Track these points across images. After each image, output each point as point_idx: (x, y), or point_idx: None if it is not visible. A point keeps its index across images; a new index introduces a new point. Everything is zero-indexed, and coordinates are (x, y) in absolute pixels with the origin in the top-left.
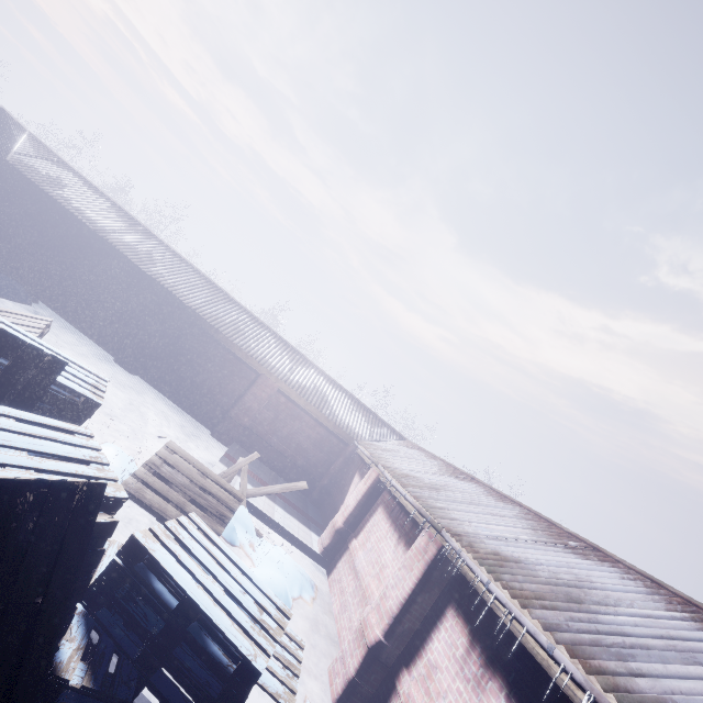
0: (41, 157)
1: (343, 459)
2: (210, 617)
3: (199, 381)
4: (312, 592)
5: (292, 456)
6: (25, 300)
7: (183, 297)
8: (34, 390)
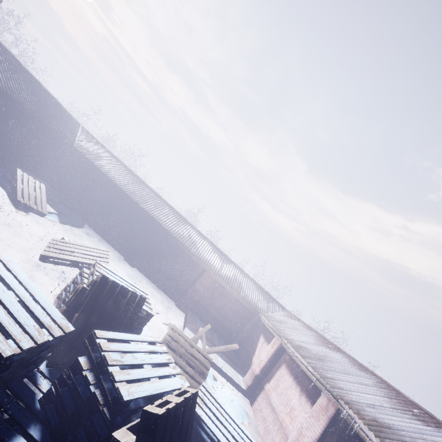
0: (88, 141)
1: (251, 324)
2: None
3: (169, 272)
4: (247, 419)
5: (221, 320)
6: (81, 225)
7: (163, 223)
8: (134, 316)
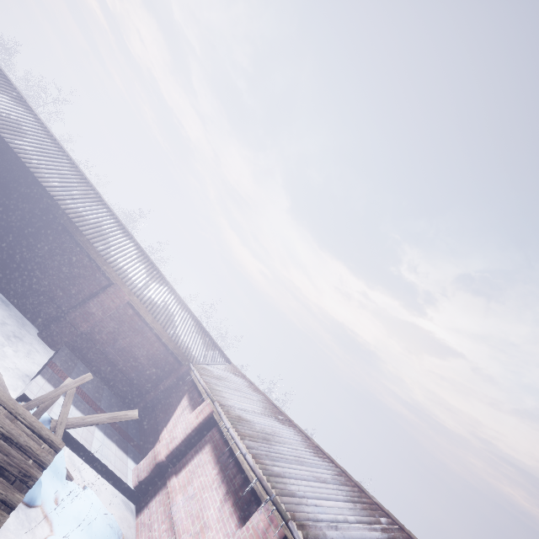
0: None
1: (175, 378)
2: None
3: (40, 275)
4: None
5: (125, 368)
6: None
7: (47, 183)
8: None
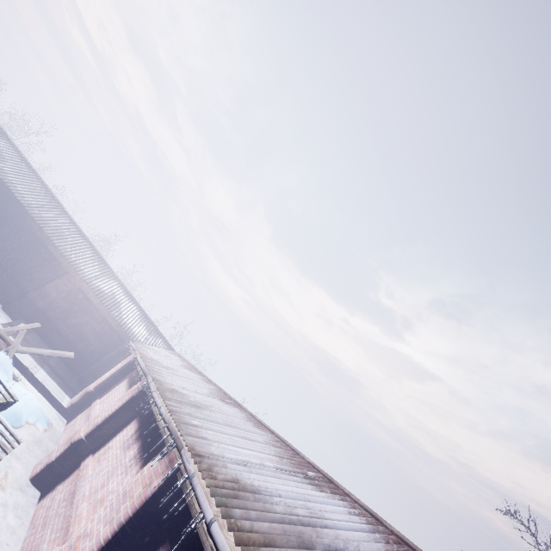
0: None
1: (116, 351)
2: None
3: (7, 263)
4: (46, 426)
5: (74, 341)
6: None
7: (19, 194)
8: None
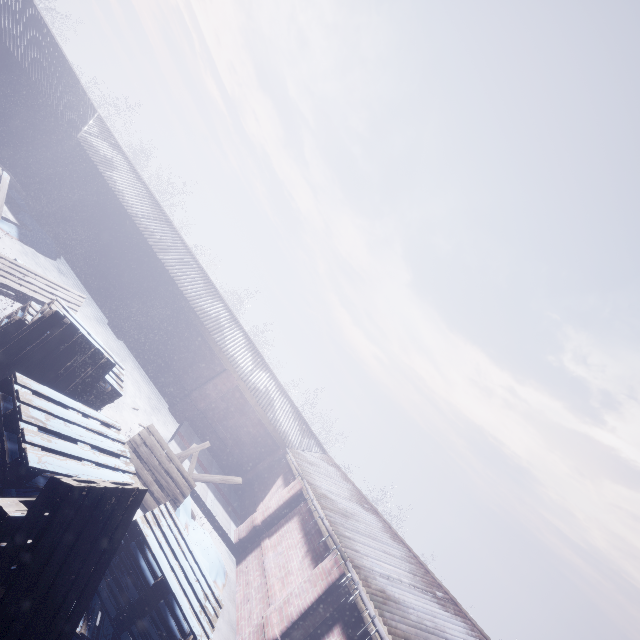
0: (102, 138)
1: (272, 460)
2: (177, 599)
3: (173, 360)
4: (224, 579)
5: (230, 445)
6: (53, 256)
7: (184, 287)
8: (89, 383)
